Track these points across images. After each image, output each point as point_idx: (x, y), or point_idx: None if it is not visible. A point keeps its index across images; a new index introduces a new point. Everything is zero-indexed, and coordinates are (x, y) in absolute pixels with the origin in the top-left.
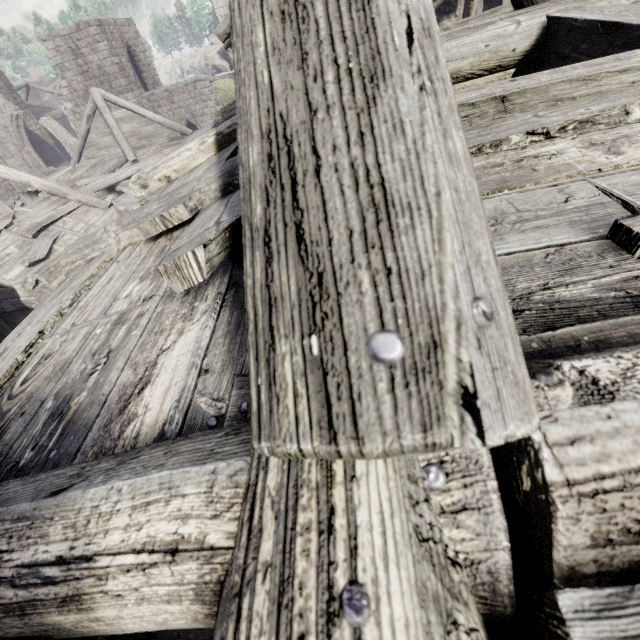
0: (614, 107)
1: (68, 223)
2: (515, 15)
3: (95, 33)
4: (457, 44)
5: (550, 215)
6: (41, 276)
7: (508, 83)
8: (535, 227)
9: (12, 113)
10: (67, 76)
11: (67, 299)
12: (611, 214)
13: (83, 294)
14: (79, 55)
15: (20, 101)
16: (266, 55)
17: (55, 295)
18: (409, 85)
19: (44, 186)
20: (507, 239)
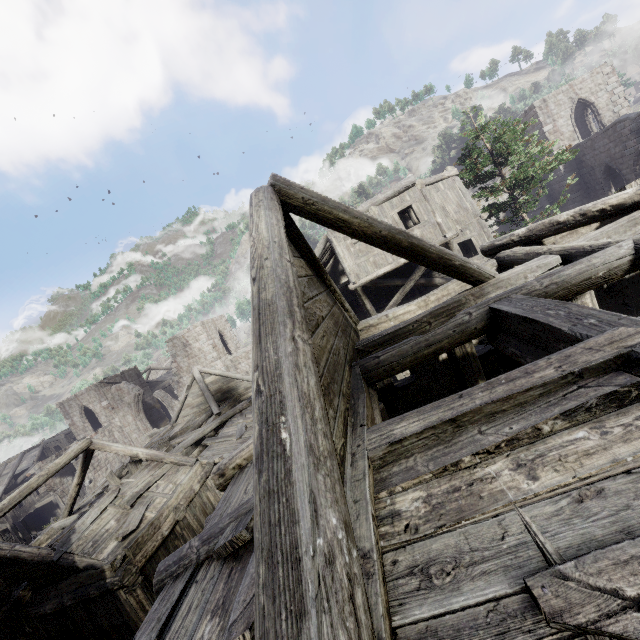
0: (526, 428)
1: (160, 486)
2: (473, 292)
3: (199, 330)
4: (432, 335)
5: (491, 557)
6: (129, 550)
7: (456, 401)
8: (480, 573)
9: (136, 393)
10: (177, 360)
11: (155, 637)
12: (530, 558)
13: (167, 627)
14: (187, 345)
15: (143, 382)
16: (262, 587)
17: (146, 628)
18: (314, 619)
19: (148, 455)
20: (461, 589)
